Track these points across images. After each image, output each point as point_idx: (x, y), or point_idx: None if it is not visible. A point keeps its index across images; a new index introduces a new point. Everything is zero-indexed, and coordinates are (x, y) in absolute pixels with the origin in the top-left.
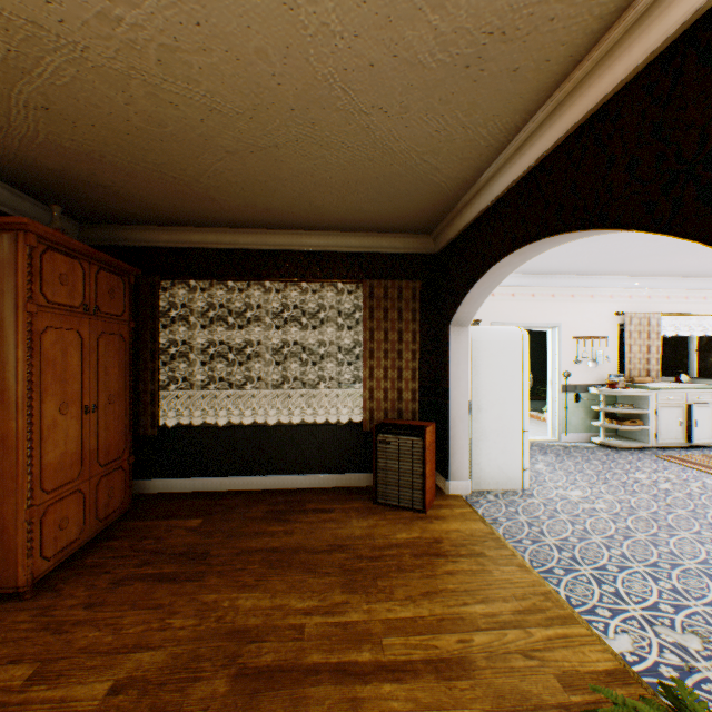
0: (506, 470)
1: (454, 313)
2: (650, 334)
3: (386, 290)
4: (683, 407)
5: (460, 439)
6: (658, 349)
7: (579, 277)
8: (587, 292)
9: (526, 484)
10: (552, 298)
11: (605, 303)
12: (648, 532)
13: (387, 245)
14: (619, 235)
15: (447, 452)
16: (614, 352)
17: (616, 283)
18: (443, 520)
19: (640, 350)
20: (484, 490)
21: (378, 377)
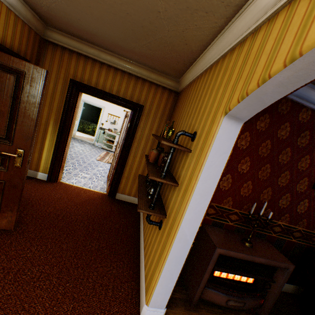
0: None
1: None
2: None
3: None
4: None
5: None
6: None
7: None
8: None
9: None
10: None
11: None
12: None
13: None
14: None
15: None
16: (121, 123)
17: None
18: None
19: None
20: None
21: None
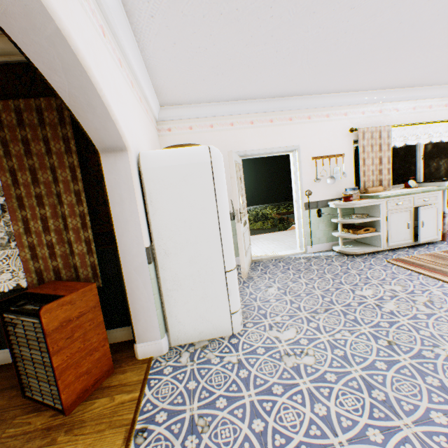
0: (211, 317)
1: (83, 130)
2: (381, 146)
3: (20, 114)
4: (411, 211)
5: (142, 295)
6: (389, 160)
7: (313, 97)
8: (323, 112)
9: (238, 328)
10: (290, 122)
11: (340, 121)
12: (354, 429)
13: (12, 49)
14: (325, 2)
15: (129, 312)
16: (351, 167)
17: (350, 100)
18: (74, 433)
19: (373, 163)
20: (187, 343)
21: (38, 231)
